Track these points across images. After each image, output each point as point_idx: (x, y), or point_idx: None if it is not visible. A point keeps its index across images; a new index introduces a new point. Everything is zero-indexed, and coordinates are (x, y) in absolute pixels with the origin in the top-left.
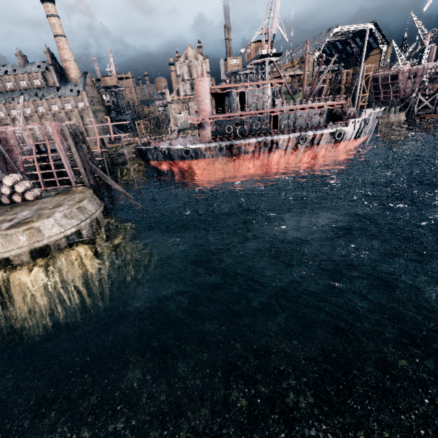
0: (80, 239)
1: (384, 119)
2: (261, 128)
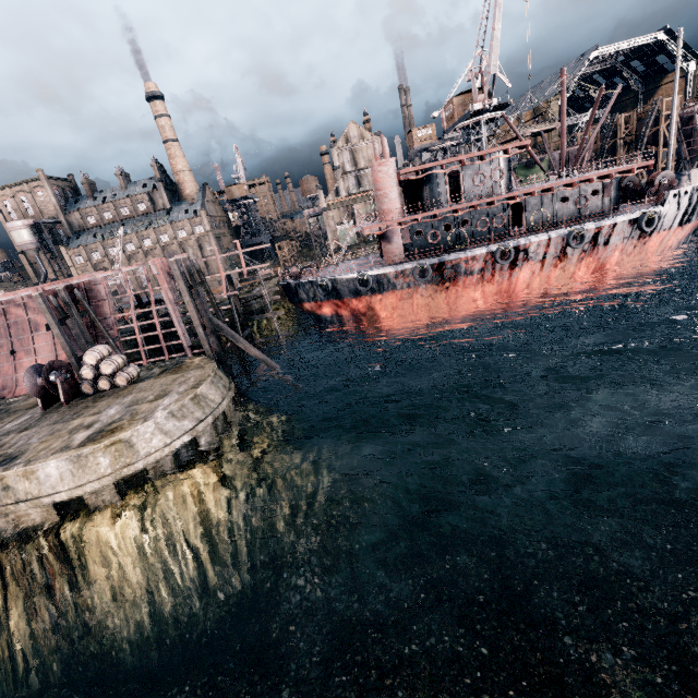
0: (197, 455)
1: None
2: (491, 228)
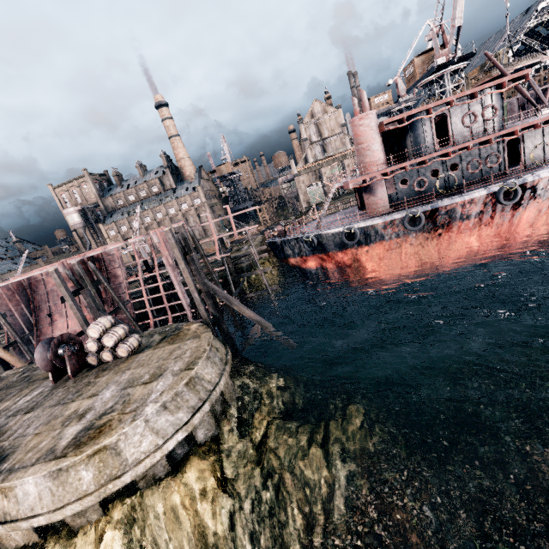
0: (193, 453)
1: None
2: (483, 169)
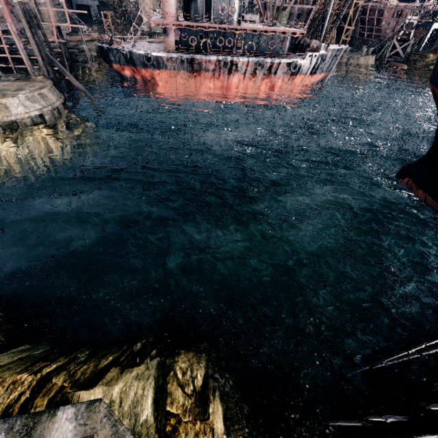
0: (44, 123)
1: (354, 60)
2: (225, 46)
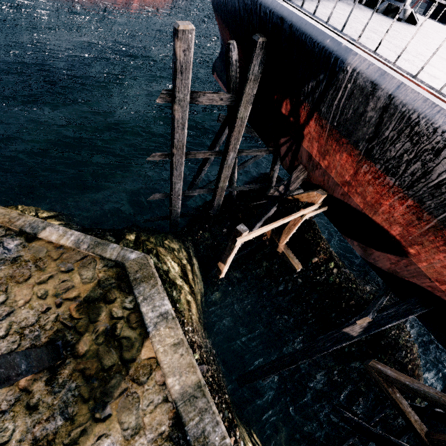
0: None
1: None
2: None
